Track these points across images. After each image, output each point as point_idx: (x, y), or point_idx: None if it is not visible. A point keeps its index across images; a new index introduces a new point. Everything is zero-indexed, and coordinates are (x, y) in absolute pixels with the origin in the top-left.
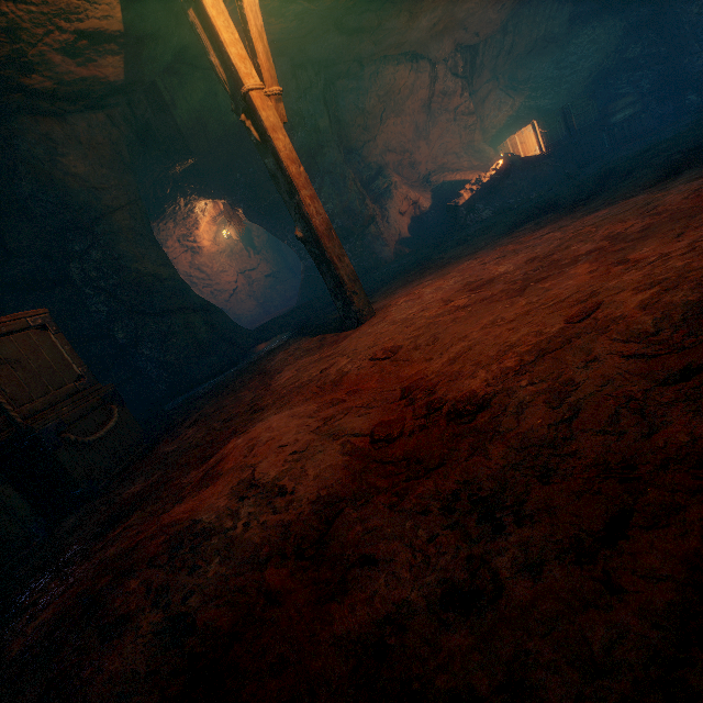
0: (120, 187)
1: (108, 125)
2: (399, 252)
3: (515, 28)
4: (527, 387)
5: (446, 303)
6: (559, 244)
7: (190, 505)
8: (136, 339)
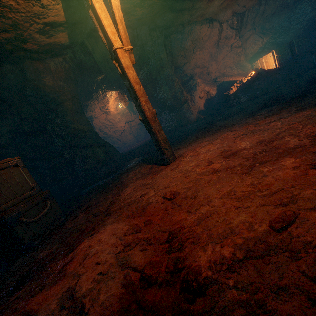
0: (68, 90)
1: (63, 63)
2: (198, 117)
3: (266, 1)
4: (233, 287)
5: (209, 164)
6: (278, 133)
7: (42, 297)
8: (73, 158)
